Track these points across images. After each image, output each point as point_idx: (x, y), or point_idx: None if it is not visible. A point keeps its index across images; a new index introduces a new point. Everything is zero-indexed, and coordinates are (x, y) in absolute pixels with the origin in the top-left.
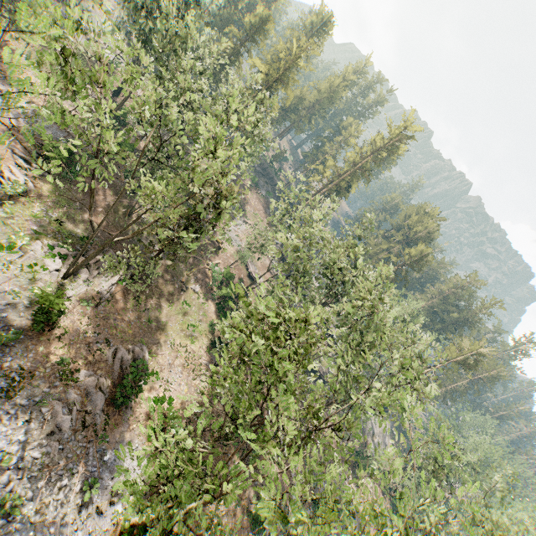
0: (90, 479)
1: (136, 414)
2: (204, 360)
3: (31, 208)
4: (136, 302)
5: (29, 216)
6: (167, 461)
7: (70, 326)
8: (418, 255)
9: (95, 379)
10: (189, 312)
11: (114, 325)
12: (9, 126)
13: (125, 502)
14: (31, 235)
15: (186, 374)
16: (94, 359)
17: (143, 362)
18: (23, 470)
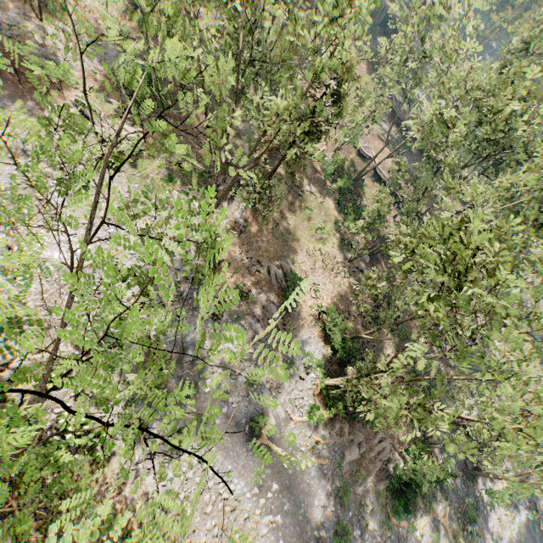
0: (289, 361)
1: (300, 314)
2: (339, 258)
3: (153, 160)
4: (266, 221)
5: (156, 169)
6: (339, 346)
7: (229, 258)
8: None
9: (264, 295)
10: (312, 216)
11: (258, 247)
12: (92, 75)
13: (315, 372)
14: (167, 187)
15: (327, 275)
16: (256, 280)
17: (295, 275)
18: (248, 361)
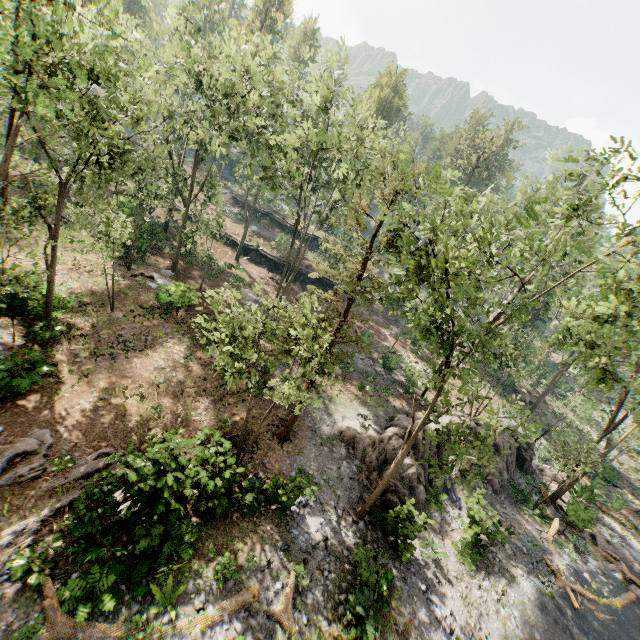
0: None
1: None
2: (110, 266)
3: None
4: None
5: None
6: None
7: None
8: (380, 106)
9: None
10: (78, 237)
11: None
12: None
13: None
14: None
15: (75, 275)
16: None
17: None
18: None
